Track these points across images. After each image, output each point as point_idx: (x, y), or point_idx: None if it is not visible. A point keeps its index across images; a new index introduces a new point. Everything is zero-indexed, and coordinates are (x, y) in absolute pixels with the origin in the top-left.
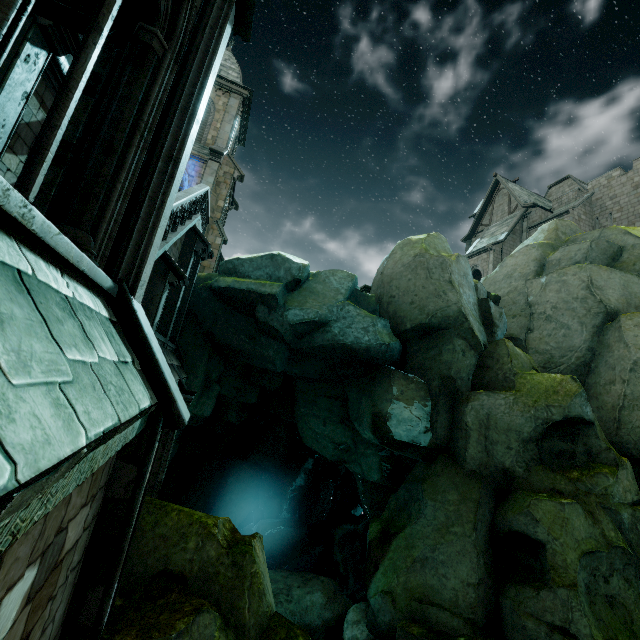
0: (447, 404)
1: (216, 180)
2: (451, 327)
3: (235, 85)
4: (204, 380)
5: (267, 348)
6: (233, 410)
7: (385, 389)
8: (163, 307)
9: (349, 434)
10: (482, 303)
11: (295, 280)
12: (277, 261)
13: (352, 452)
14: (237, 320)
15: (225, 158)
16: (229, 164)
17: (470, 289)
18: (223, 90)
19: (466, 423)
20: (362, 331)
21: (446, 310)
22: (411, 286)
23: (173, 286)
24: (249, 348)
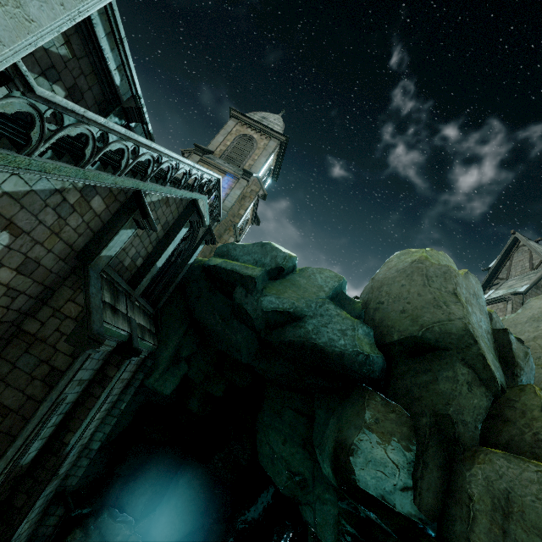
0: (440, 456)
1: (243, 194)
2: (452, 348)
3: (276, 133)
4: (174, 355)
5: (236, 333)
6: (197, 398)
7: (356, 411)
8: (124, 245)
9: (309, 464)
10: (498, 334)
11: (278, 268)
12: (266, 249)
13: (308, 490)
14: (217, 300)
15: (255, 180)
16: (257, 185)
17: (482, 313)
18: (266, 135)
19: (469, 495)
20: (338, 333)
21: (447, 324)
22: (404, 292)
23: (140, 227)
24: (220, 329)
